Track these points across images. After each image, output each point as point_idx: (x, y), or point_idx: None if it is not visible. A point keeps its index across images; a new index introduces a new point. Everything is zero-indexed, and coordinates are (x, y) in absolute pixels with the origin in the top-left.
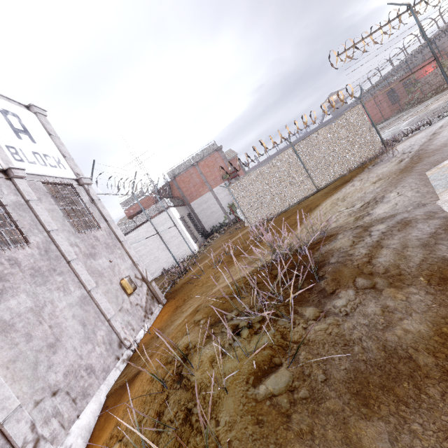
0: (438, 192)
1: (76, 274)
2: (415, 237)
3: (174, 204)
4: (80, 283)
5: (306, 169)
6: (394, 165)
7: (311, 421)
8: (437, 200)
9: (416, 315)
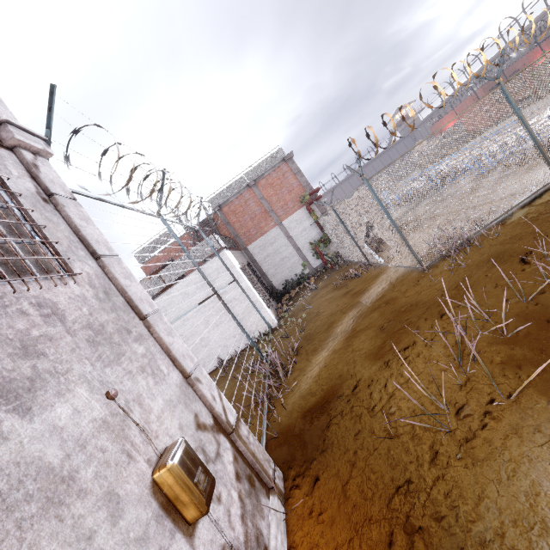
0: None
1: None
2: None
3: (228, 246)
4: None
5: (532, 132)
6: None
7: None
8: None
9: None
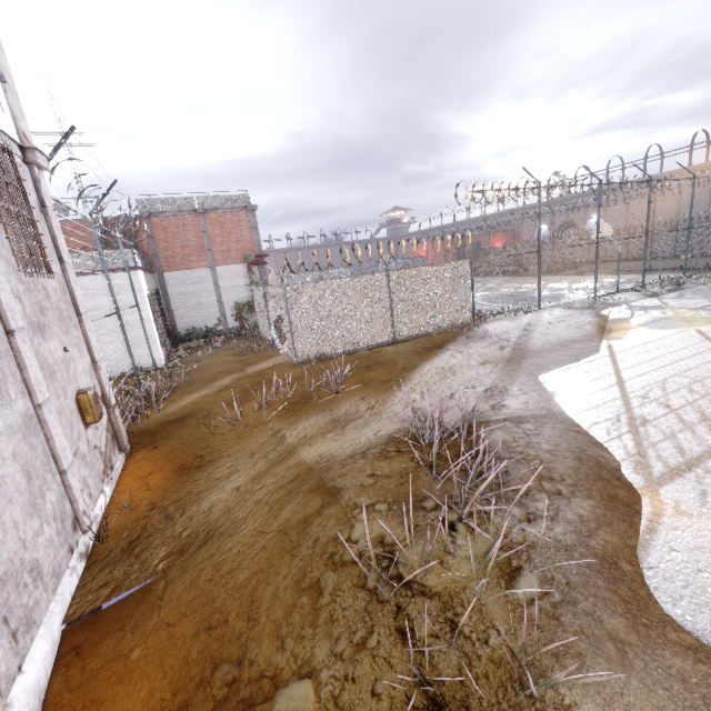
0: (560, 403)
1: (19, 363)
2: (568, 448)
3: (143, 265)
4: (24, 385)
5: (392, 308)
6: (496, 350)
7: (578, 622)
8: (563, 412)
9: (606, 526)
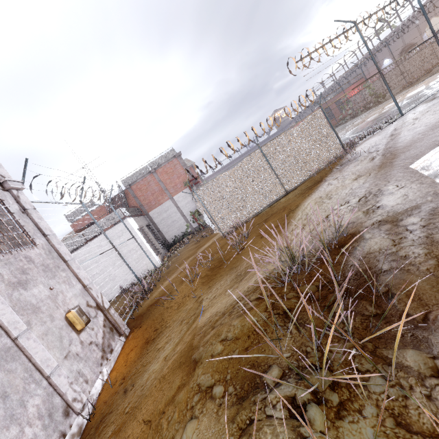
0: None
1: None
2: None
3: (131, 214)
4: (0, 329)
5: (274, 171)
6: (367, 163)
7: None
8: None
9: None
